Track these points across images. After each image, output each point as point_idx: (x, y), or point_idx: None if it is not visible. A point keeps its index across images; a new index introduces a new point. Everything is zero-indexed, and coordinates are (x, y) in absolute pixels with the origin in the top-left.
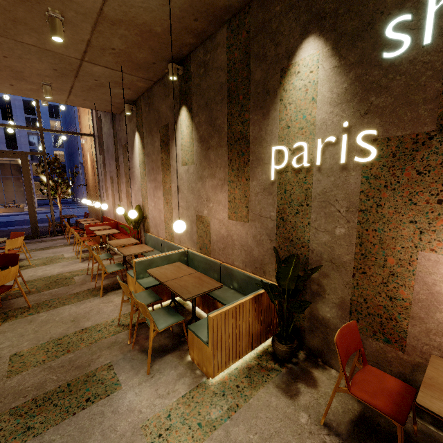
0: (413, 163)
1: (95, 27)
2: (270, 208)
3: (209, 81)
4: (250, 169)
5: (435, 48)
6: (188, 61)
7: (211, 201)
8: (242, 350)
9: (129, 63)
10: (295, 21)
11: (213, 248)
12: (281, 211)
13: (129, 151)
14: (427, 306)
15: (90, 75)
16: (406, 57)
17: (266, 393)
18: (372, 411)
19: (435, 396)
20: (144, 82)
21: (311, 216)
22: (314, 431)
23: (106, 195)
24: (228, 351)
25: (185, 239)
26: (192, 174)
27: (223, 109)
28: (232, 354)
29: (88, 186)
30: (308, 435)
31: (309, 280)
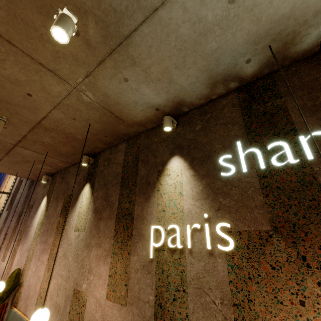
0: (265, 257)
1: (33, 129)
2: (149, 289)
3: (110, 170)
4: (132, 243)
5: (250, 175)
6: (98, 156)
7: (92, 273)
8: None
9: (54, 151)
10: (166, 147)
11: None
12: (159, 295)
13: (33, 211)
14: None
15: (19, 154)
16: (235, 177)
17: None
18: None
19: None
20: (63, 163)
21: (189, 305)
22: None
23: None
24: None
25: None
26: (80, 241)
27: (116, 190)
28: None
29: None
30: None
31: None
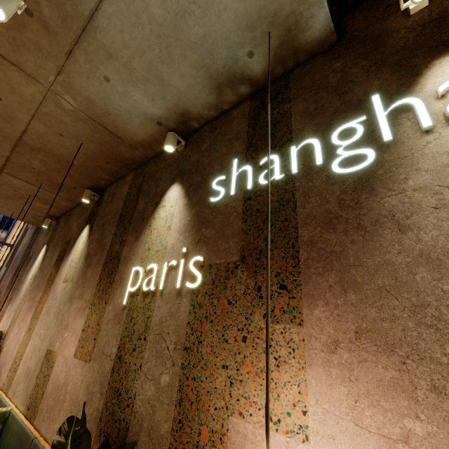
0: (226, 292)
1: (15, 148)
2: (114, 341)
3: (111, 207)
4: (112, 290)
5: (237, 198)
6: (105, 192)
7: (68, 329)
8: None
9: (50, 183)
10: (169, 173)
11: (41, 407)
12: (122, 346)
13: (30, 264)
14: None
15: (9, 185)
16: (223, 202)
17: None
18: None
19: None
20: (67, 202)
21: (145, 354)
22: None
23: None
24: None
25: (21, 388)
26: (66, 293)
27: (112, 230)
28: None
29: None
30: None
31: None
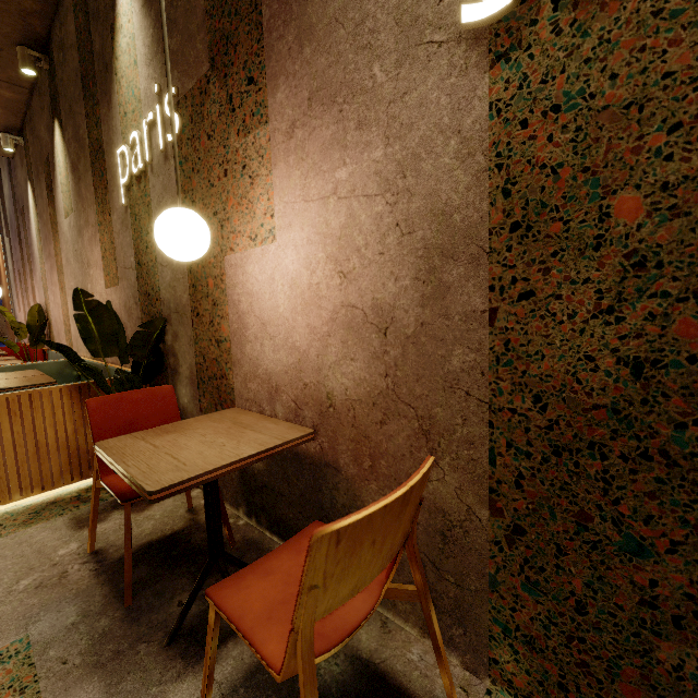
0: (204, 125)
1: None
2: (130, 250)
3: (68, 70)
4: (110, 195)
5: None
6: (51, 46)
7: (91, 266)
8: (52, 477)
9: None
10: None
11: None
12: (137, 251)
13: (26, 218)
14: (240, 339)
15: None
16: None
17: (42, 528)
18: (198, 528)
19: (140, 436)
20: (10, 90)
21: (156, 246)
22: (64, 562)
23: (18, 304)
24: (7, 473)
25: (81, 342)
26: (73, 229)
27: (82, 110)
28: (19, 481)
29: (4, 297)
30: (47, 568)
31: (168, 352)
